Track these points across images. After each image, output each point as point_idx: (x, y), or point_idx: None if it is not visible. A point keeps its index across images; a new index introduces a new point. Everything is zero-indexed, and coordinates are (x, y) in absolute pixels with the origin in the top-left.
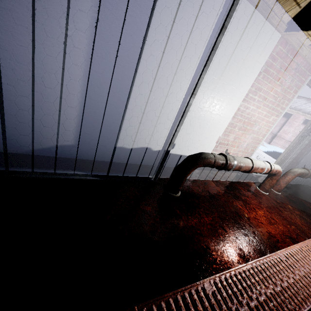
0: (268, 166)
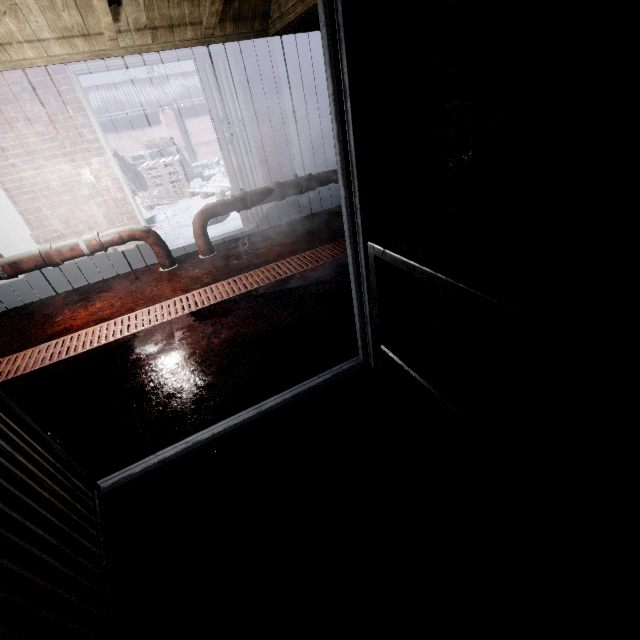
0: (87, 240)
